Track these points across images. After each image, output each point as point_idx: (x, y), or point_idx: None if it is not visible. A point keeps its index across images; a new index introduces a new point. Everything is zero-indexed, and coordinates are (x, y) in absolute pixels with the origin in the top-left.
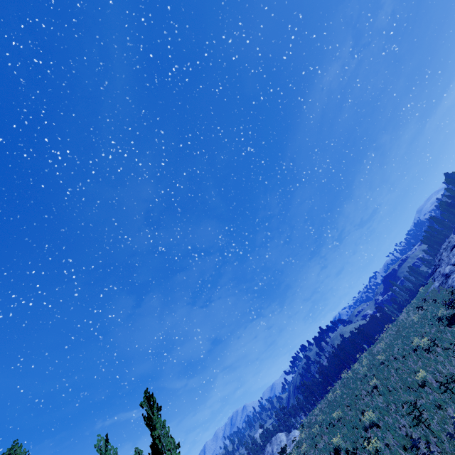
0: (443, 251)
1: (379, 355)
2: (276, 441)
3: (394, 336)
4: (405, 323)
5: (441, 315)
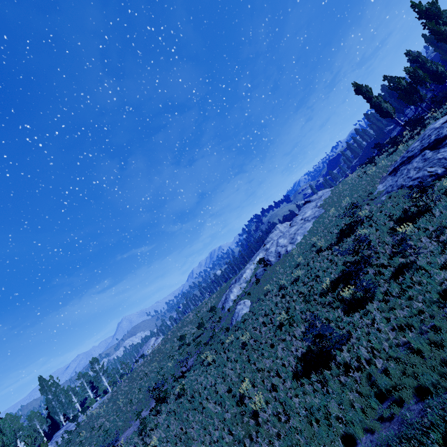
0: (268, 238)
1: (177, 331)
2: (148, 344)
3: (191, 318)
4: (203, 308)
5: (191, 332)
